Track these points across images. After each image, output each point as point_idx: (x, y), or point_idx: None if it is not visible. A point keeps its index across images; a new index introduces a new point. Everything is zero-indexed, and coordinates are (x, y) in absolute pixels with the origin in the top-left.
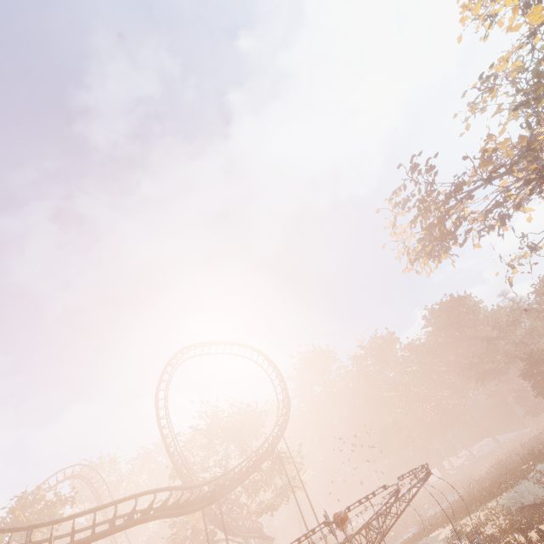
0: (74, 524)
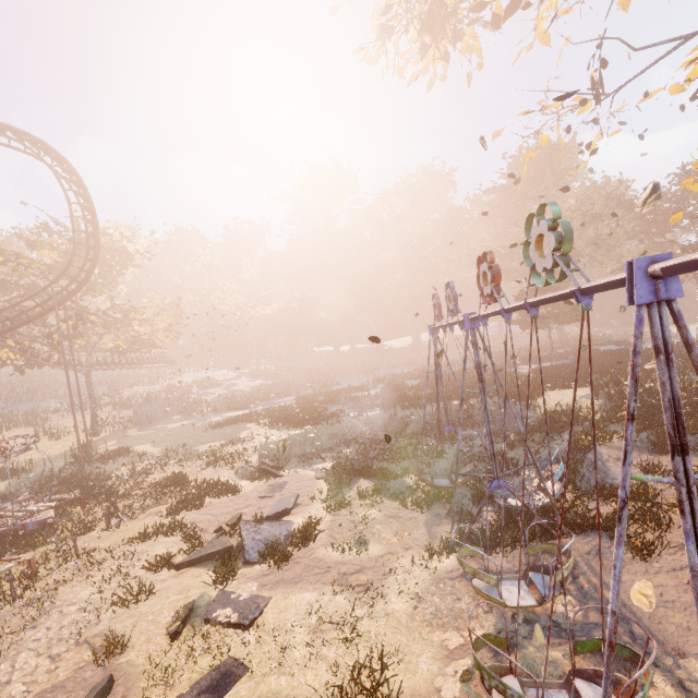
0: None
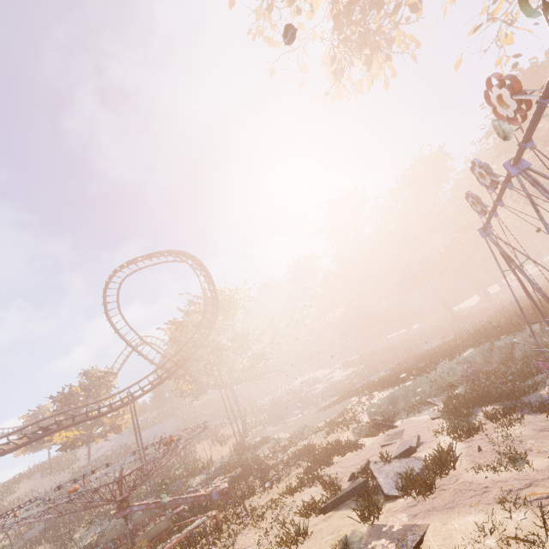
0: None
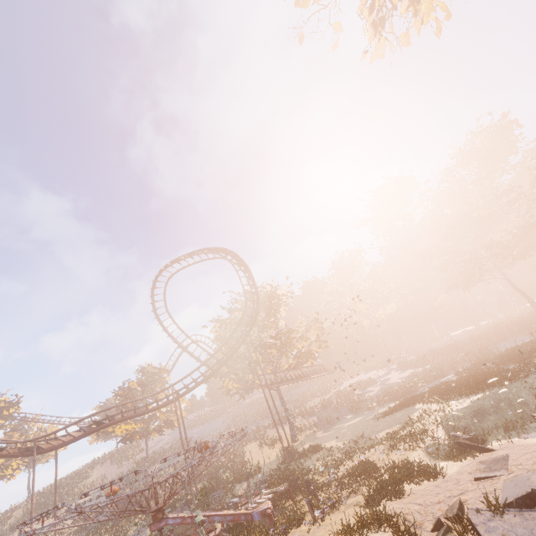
0: (55, 436)
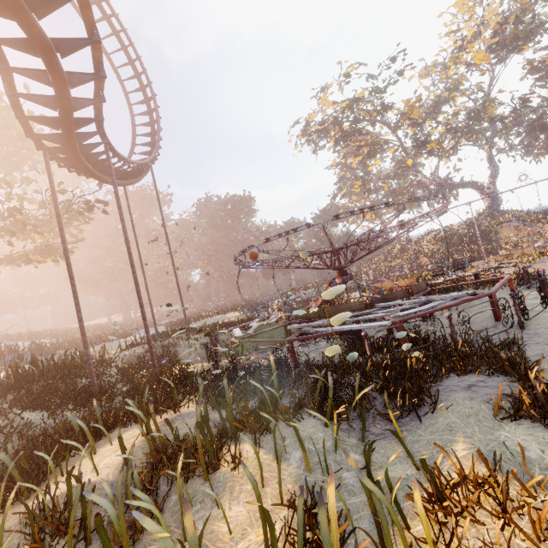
0: None
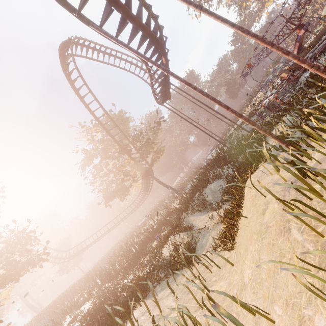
0: None
